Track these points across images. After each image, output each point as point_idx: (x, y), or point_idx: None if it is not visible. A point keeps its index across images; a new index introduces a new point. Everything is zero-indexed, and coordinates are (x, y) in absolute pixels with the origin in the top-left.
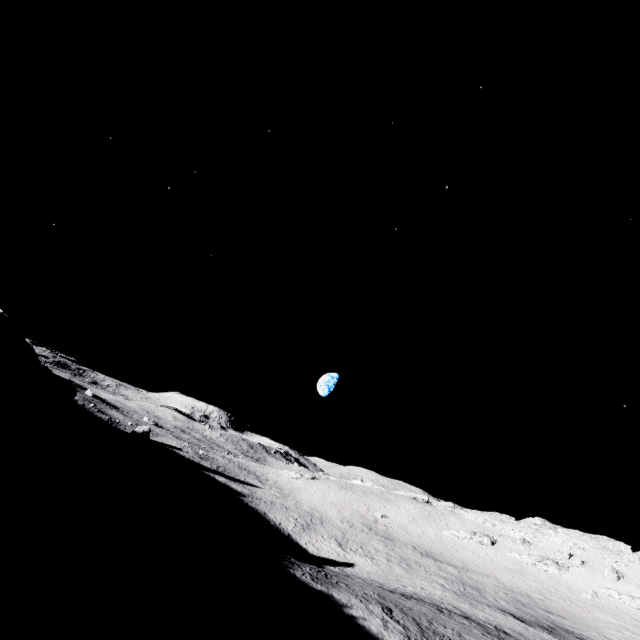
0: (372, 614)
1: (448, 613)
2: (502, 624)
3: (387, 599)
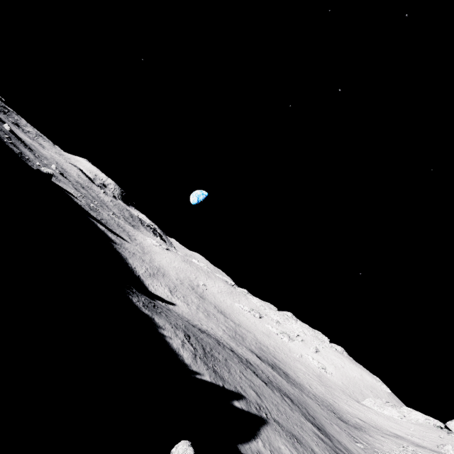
0: (177, 336)
1: (223, 346)
2: (250, 358)
3: (189, 330)
